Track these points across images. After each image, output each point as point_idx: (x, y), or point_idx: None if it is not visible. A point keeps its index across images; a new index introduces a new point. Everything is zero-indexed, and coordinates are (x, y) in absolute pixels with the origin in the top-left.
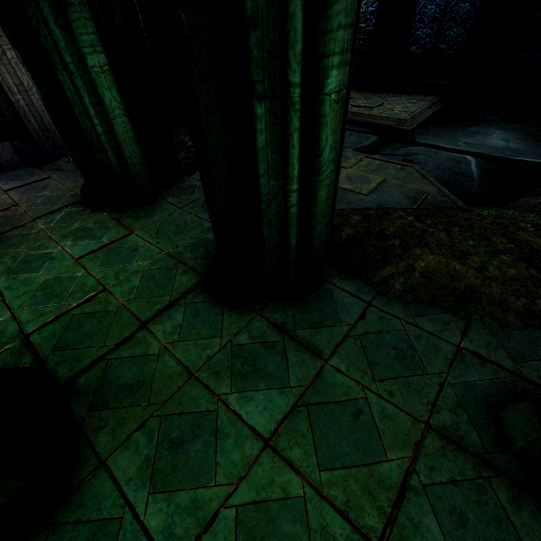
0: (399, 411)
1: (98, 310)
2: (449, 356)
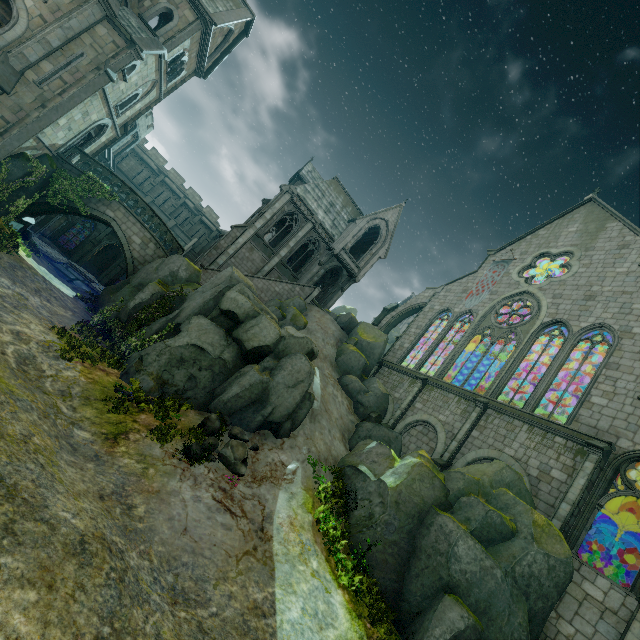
0: None
1: None
2: None
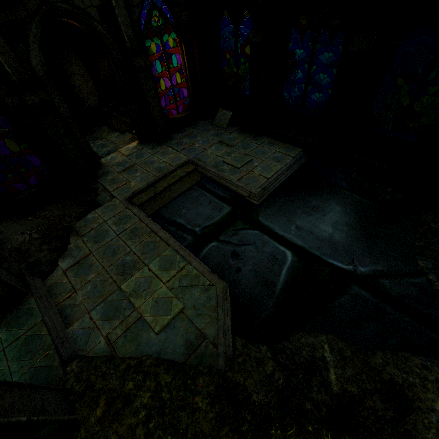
0: None
1: None
2: None
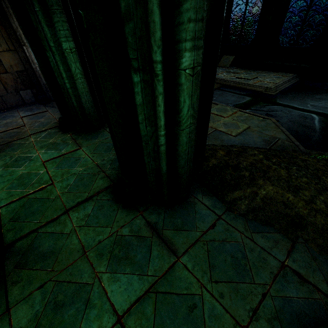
0: (225, 312)
1: (44, 197)
2: (274, 270)
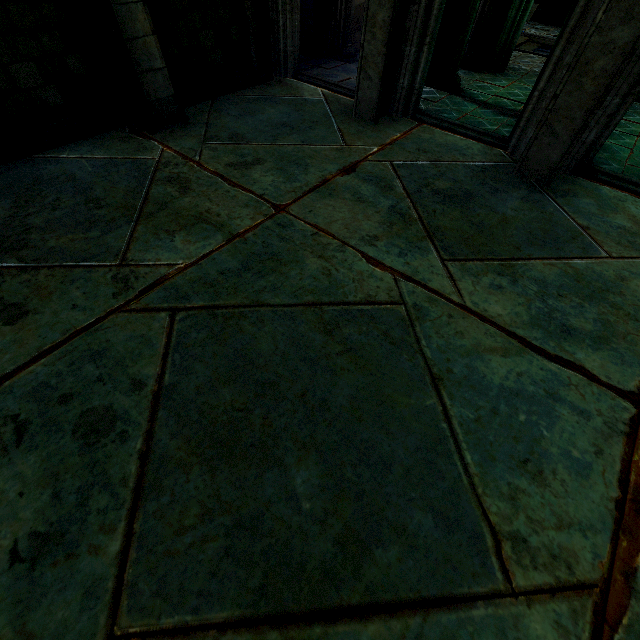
0: None
1: None
2: None
